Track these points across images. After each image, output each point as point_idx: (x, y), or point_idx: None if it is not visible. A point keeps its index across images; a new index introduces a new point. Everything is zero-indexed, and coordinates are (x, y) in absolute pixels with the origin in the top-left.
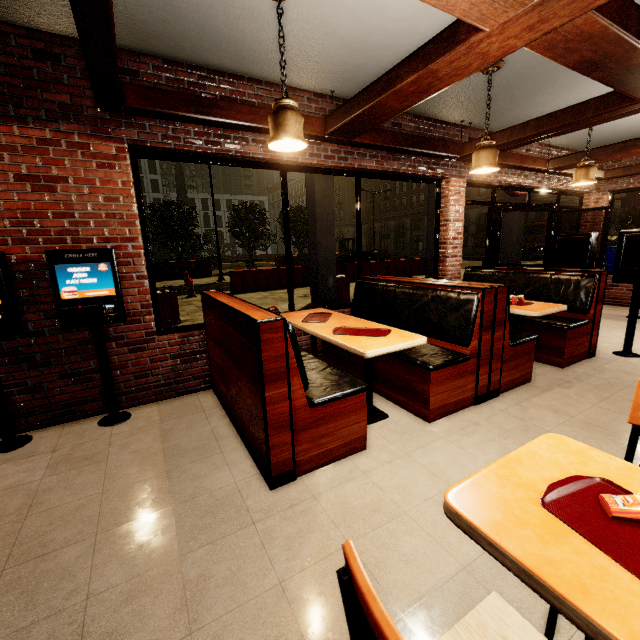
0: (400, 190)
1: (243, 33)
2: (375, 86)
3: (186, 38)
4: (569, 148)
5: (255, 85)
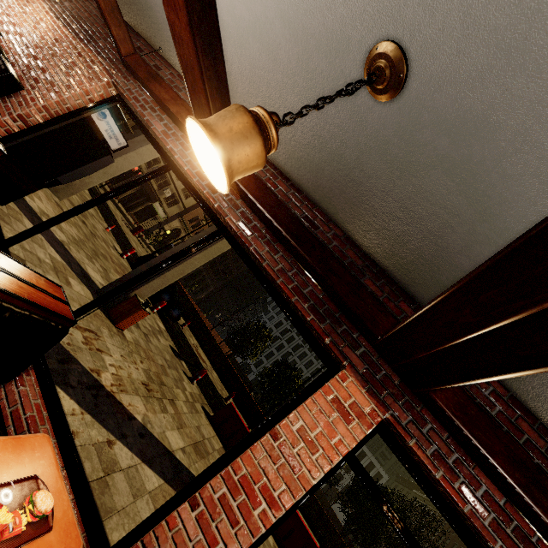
0: None
1: None
2: None
3: None
4: None
5: None
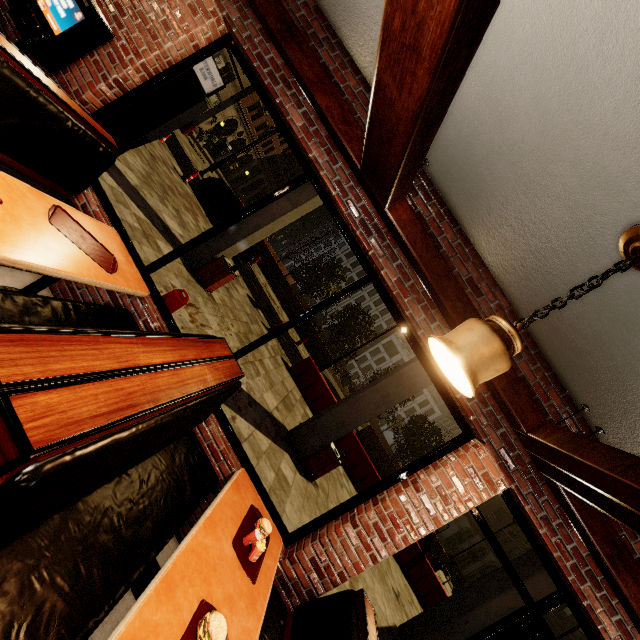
0: None
1: None
2: None
3: None
4: None
5: (363, 87)
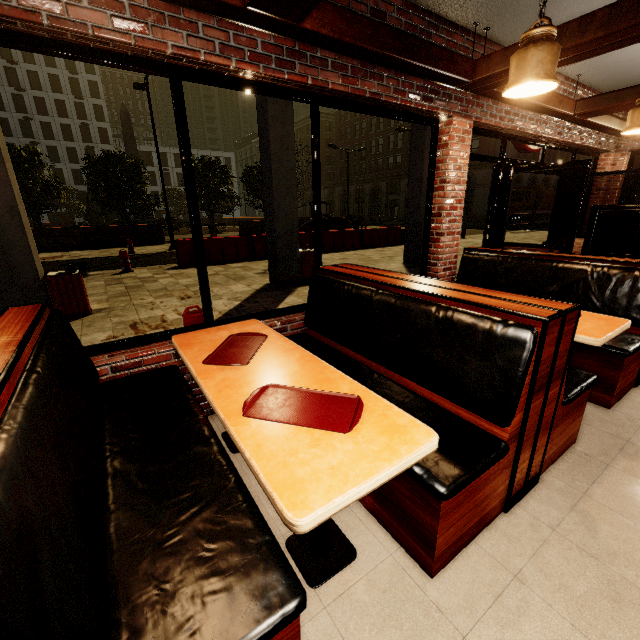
0: (376, 150)
1: None
2: None
3: None
4: (596, 89)
5: None
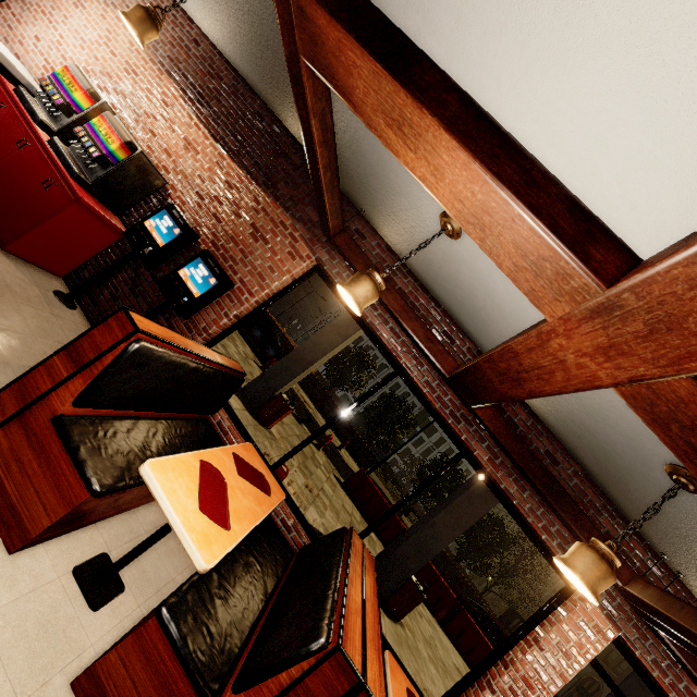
0: None
1: (431, 253)
2: (489, 351)
3: (401, 237)
4: None
5: (433, 304)
